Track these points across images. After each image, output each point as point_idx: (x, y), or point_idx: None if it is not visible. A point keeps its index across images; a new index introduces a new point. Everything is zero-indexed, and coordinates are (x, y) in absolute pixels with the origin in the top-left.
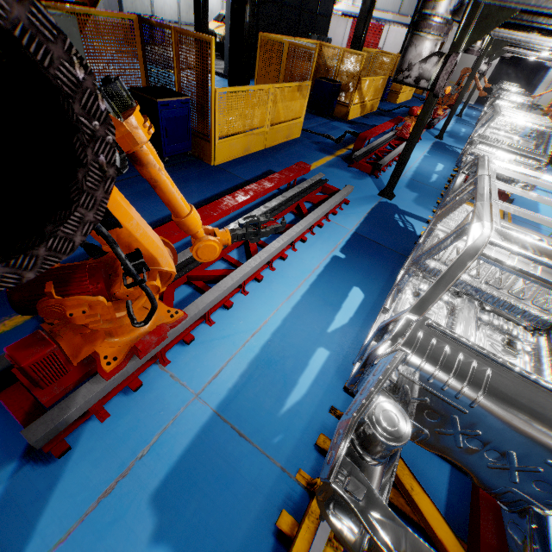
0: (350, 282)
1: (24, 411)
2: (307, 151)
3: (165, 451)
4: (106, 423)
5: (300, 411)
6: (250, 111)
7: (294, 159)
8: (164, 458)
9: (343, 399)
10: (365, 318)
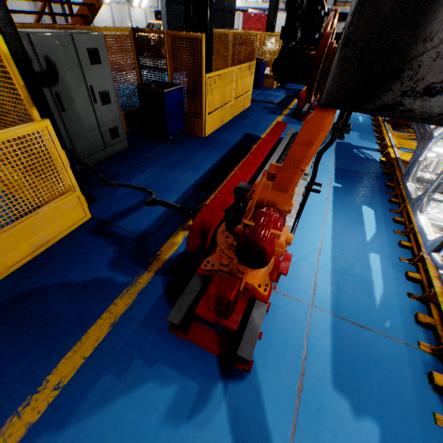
0: (357, 203)
1: (214, 341)
2: (262, 115)
3: (318, 350)
4: (263, 340)
5: (389, 301)
6: (223, 90)
7: (257, 122)
8: (321, 355)
9: (411, 286)
10: (385, 226)
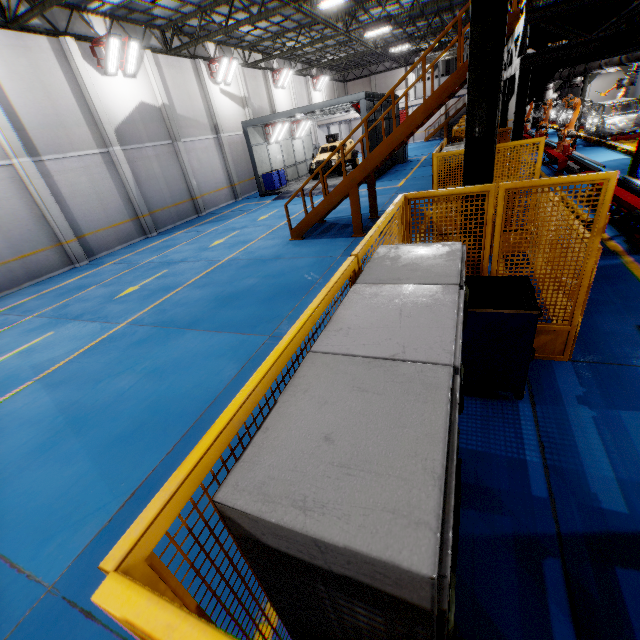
0: None
1: None
2: None
3: None
4: None
5: None
6: None
7: None
8: None
9: None
10: None
